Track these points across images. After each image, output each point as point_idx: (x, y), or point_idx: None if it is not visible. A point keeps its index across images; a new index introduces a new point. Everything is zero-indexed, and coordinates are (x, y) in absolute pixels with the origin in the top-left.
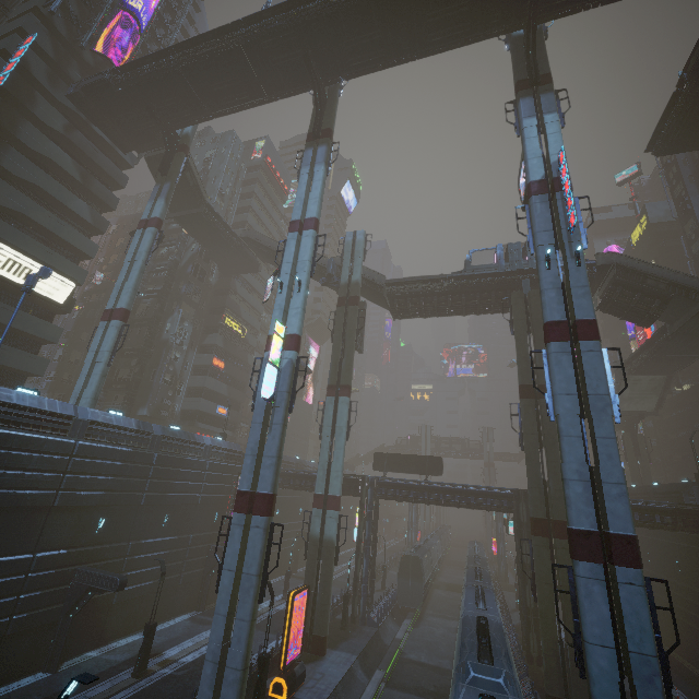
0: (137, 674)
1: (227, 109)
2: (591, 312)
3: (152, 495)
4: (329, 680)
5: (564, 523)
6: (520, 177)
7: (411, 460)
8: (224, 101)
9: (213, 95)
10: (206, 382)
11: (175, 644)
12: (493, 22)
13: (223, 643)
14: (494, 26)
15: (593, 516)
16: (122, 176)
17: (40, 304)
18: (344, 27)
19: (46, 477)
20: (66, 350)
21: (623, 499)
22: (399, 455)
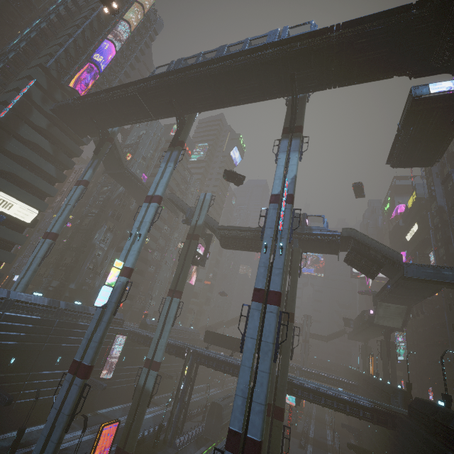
0: None
1: (133, 122)
2: (278, 287)
3: (50, 345)
4: None
5: (280, 409)
6: None
7: (226, 339)
8: (131, 118)
9: (125, 115)
10: None
11: None
12: (273, 92)
13: (40, 453)
14: (274, 94)
15: (242, 422)
16: (80, 150)
17: (18, 222)
18: (190, 89)
19: None
20: None
21: (260, 415)
22: (220, 335)
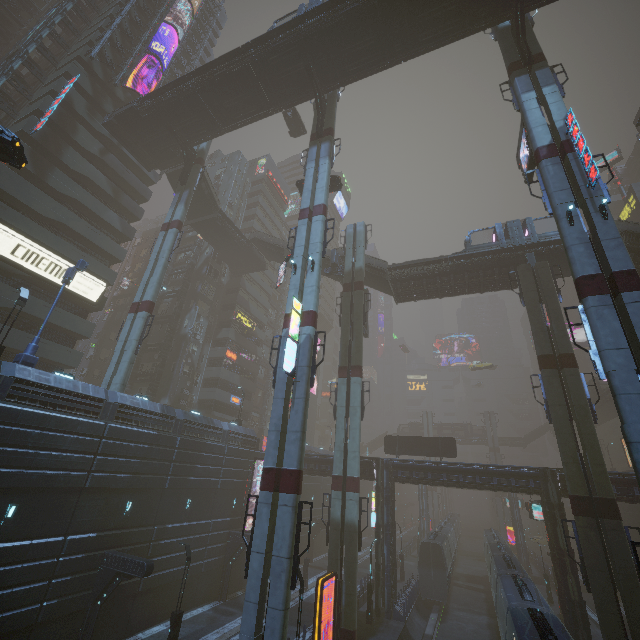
0: None
1: (238, 123)
2: (629, 263)
3: (175, 478)
4: None
5: (610, 501)
6: (520, 152)
7: (422, 442)
8: (235, 115)
9: (225, 111)
10: (221, 373)
11: (199, 637)
12: (480, 16)
13: (255, 635)
14: (481, 20)
15: None
16: (147, 190)
17: (77, 302)
18: (341, 37)
19: (78, 458)
20: (97, 348)
21: None
22: (410, 438)
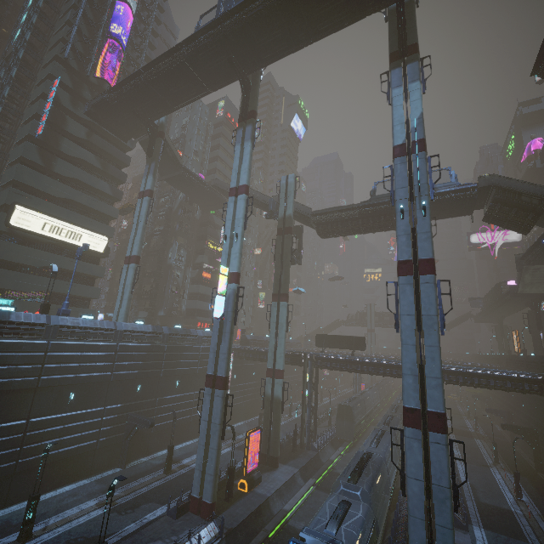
0: (166, 472)
1: (184, 103)
2: (430, 253)
3: (167, 370)
4: (276, 483)
5: None
6: None
7: (342, 339)
8: (181, 98)
9: (173, 96)
10: (200, 289)
11: (188, 456)
12: (368, 5)
13: (204, 460)
14: (369, 8)
15: (418, 398)
16: (127, 157)
17: (91, 254)
18: (253, 34)
19: (104, 366)
20: (113, 273)
21: (438, 388)
22: (333, 336)
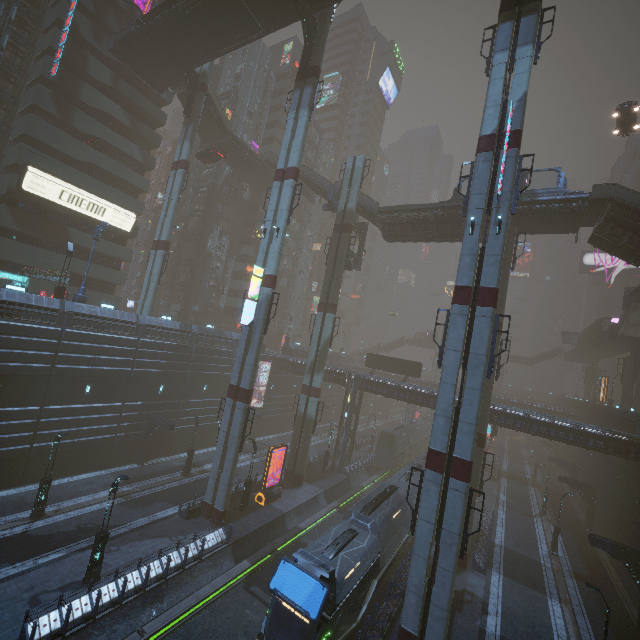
0: (184, 474)
1: (232, 47)
2: (494, 281)
3: (194, 372)
4: (297, 501)
5: (481, 435)
6: None
7: (396, 362)
8: (228, 39)
9: (218, 35)
10: (242, 286)
11: (211, 462)
12: None
13: (219, 470)
14: None
15: (445, 442)
16: (162, 114)
17: (116, 232)
18: None
19: (124, 361)
20: (145, 255)
21: (470, 435)
22: (387, 358)
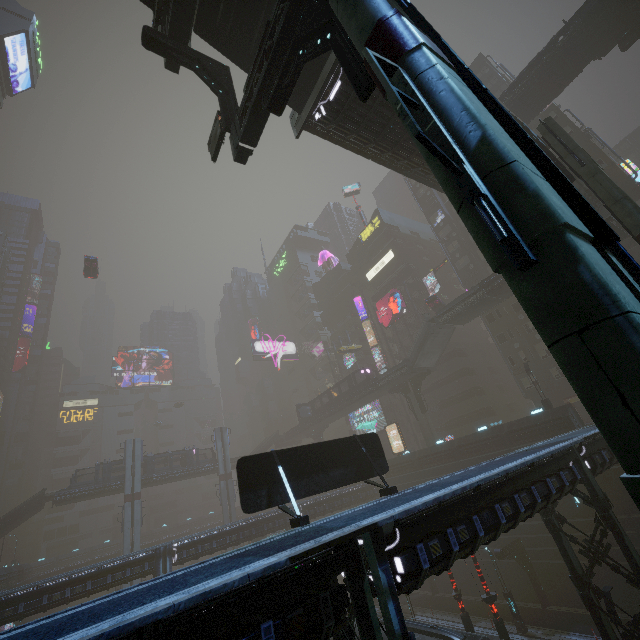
0: None
1: None
2: None
3: None
4: None
5: None
6: None
7: (328, 454)
8: None
9: None
10: None
11: None
12: None
13: None
14: None
15: None
16: None
17: None
18: None
19: None
20: None
21: None
22: (301, 450)
